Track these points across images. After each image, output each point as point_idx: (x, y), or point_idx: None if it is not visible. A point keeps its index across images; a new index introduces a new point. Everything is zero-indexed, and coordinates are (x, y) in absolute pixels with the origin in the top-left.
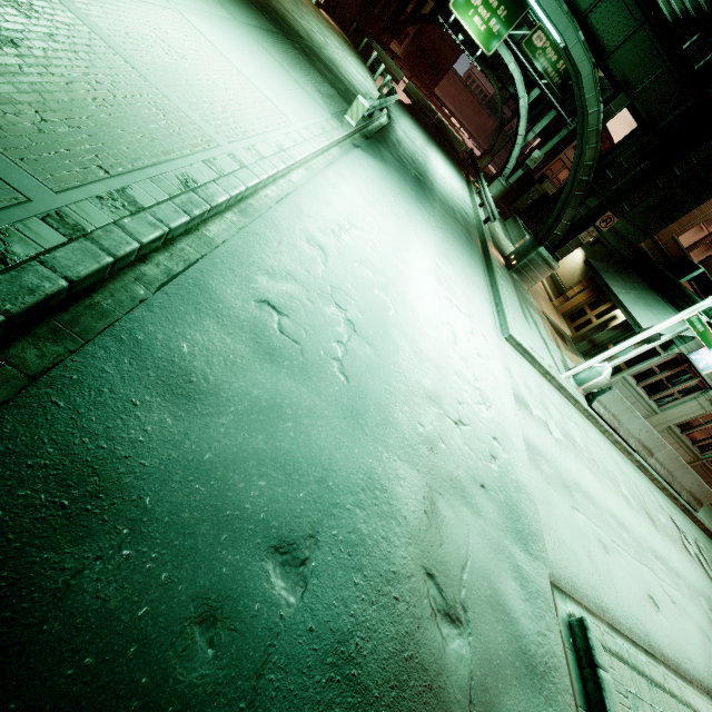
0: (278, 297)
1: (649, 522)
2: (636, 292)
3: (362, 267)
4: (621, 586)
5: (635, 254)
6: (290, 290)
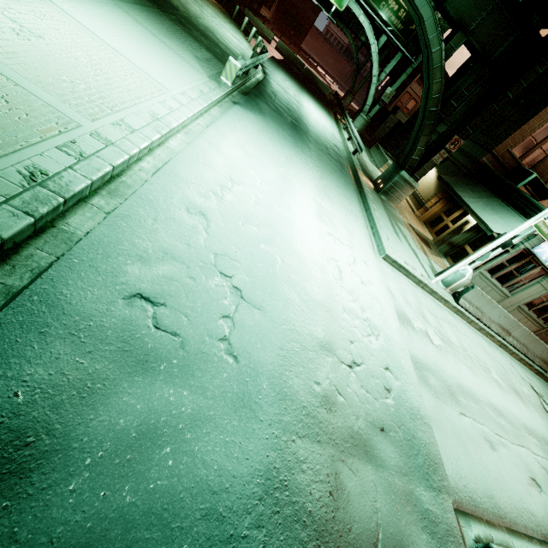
0: (153, 285)
1: (517, 398)
2: (483, 199)
3: (246, 224)
4: (510, 481)
5: (478, 167)
6: (168, 272)
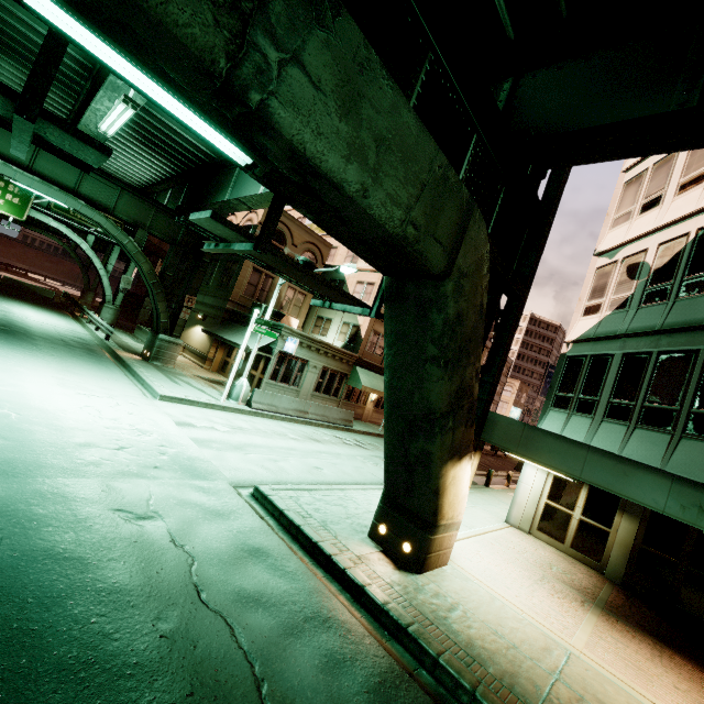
0: None
1: (315, 442)
2: (240, 332)
3: None
4: (291, 470)
5: (229, 313)
6: None
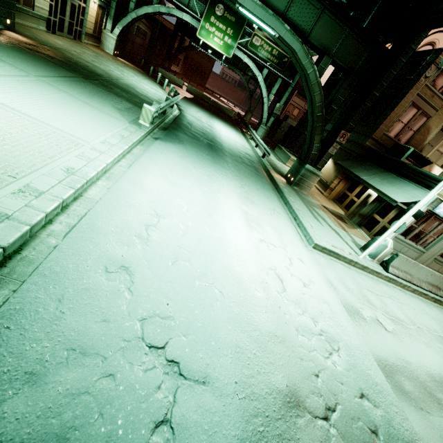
0: (46, 420)
1: None
2: (378, 175)
3: (176, 261)
4: None
5: (365, 150)
6: (73, 382)
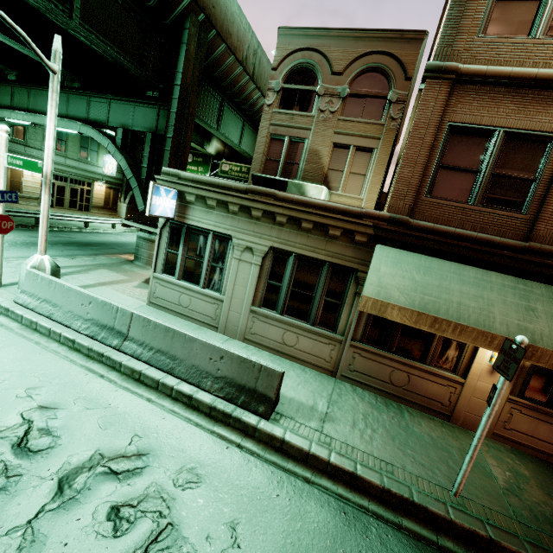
0: None
1: None
2: None
3: None
4: None
5: None
6: None
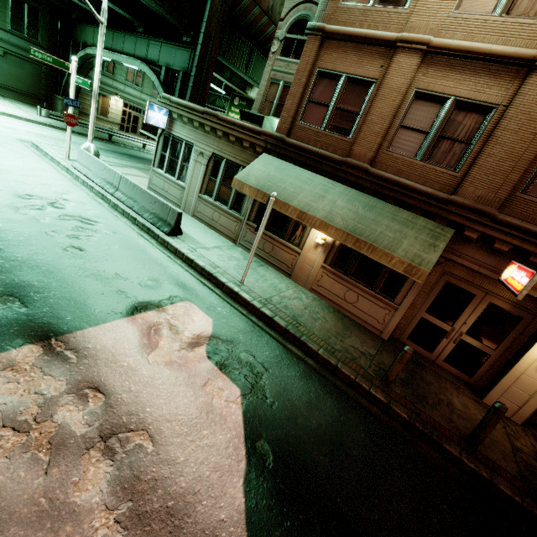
0: None
1: None
2: None
3: None
4: None
5: None
6: None
